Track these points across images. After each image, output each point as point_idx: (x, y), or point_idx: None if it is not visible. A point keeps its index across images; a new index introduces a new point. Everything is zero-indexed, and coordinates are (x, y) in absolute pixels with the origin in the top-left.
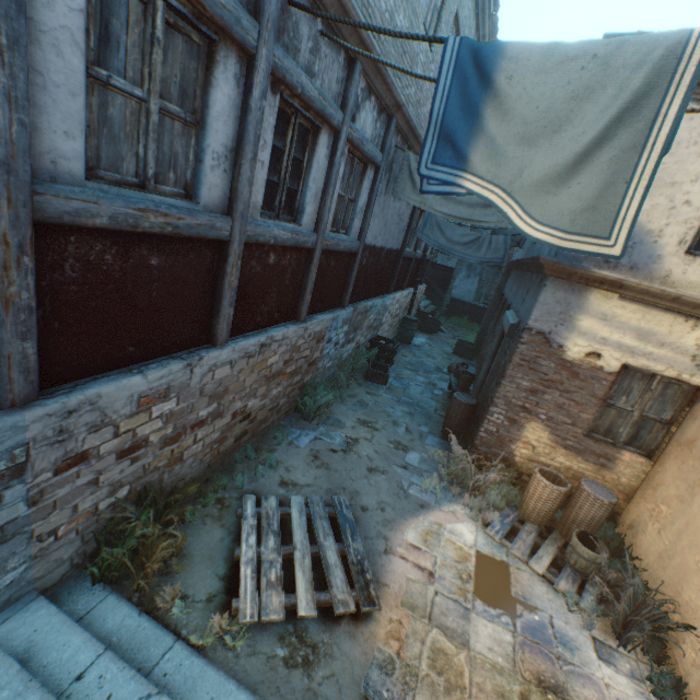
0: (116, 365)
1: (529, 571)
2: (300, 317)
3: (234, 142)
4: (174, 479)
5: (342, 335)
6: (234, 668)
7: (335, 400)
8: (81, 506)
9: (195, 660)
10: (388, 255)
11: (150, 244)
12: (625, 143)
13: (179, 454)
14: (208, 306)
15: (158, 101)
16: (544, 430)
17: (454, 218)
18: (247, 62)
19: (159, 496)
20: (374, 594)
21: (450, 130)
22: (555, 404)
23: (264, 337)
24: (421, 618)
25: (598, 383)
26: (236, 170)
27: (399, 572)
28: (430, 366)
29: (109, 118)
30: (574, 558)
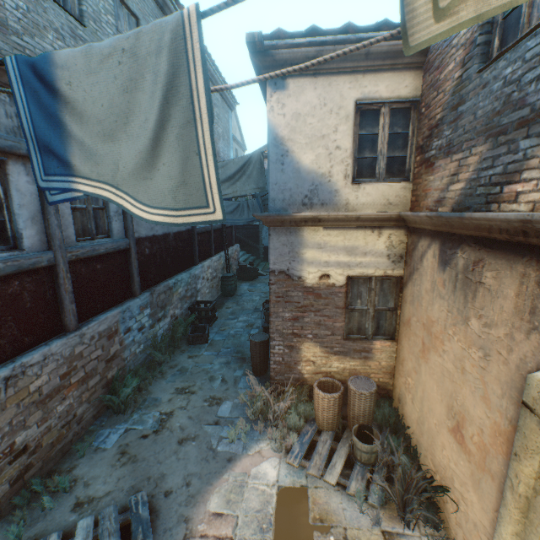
0: None
1: (326, 485)
2: (68, 328)
3: None
4: None
5: (146, 318)
6: None
7: (155, 378)
8: None
9: None
10: (178, 236)
11: None
12: (181, 120)
13: None
14: None
15: None
16: (315, 346)
17: None
18: None
19: None
20: None
21: (46, 142)
22: (314, 323)
23: (6, 370)
24: None
25: (337, 296)
26: None
27: None
28: (249, 310)
29: None
30: (359, 454)
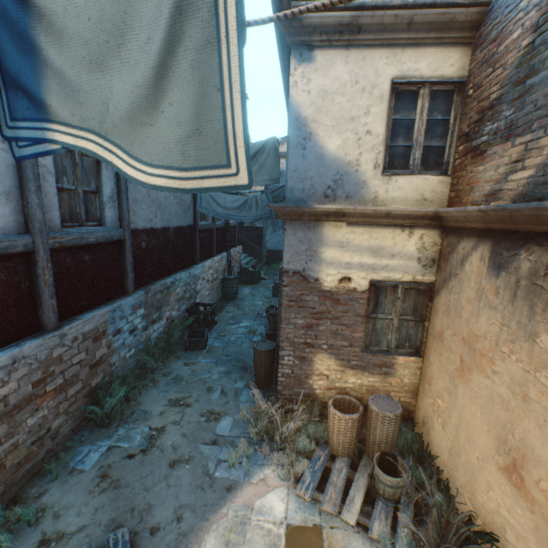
0: None
1: (344, 524)
2: (46, 327)
3: None
4: None
5: (139, 319)
6: None
7: (146, 387)
8: None
9: None
10: (179, 232)
11: None
12: (197, 40)
13: None
14: None
15: None
16: (330, 358)
17: None
18: None
19: None
20: None
21: (11, 72)
22: (330, 332)
23: None
24: None
25: (357, 303)
26: None
27: None
28: (251, 315)
29: None
30: (382, 487)
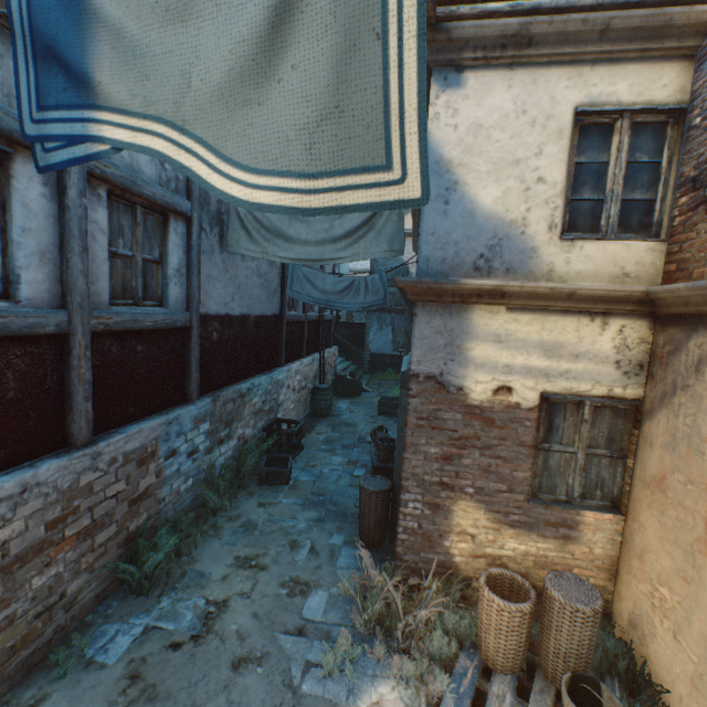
0: None
1: None
2: (74, 441)
3: None
4: None
5: (202, 437)
6: None
7: (205, 535)
8: None
9: None
10: (261, 322)
11: None
12: None
13: None
14: None
15: None
16: (478, 508)
17: (304, 261)
18: None
19: None
20: None
21: (49, 38)
22: (479, 468)
23: None
24: None
25: (521, 425)
26: None
27: None
28: (350, 439)
29: None
30: None
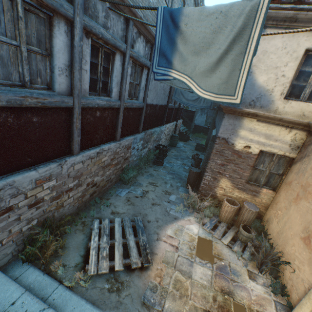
0: (22, 167)
1: (221, 243)
2: (116, 139)
3: (69, 62)
4: (60, 215)
5: (140, 145)
6: (85, 294)
7: (139, 174)
8: (13, 230)
9: (67, 292)
10: (160, 108)
11: (31, 112)
12: (237, 52)
13: (61, 204)
14: (67, 137)
15: (25, 46)
16: (228, 181)
17: (185, 89)
18: (70, 25)
19: (53, 222)
20: (150, 258)
21: (163, 50)
22: (232, 170)
23: (98, 149)
24: (171, 267)
25: (250, 159)
26: (72, 75)
27: (163, 248)
28: (184, 156)
29: (1, 56)
30: (241, 236)
